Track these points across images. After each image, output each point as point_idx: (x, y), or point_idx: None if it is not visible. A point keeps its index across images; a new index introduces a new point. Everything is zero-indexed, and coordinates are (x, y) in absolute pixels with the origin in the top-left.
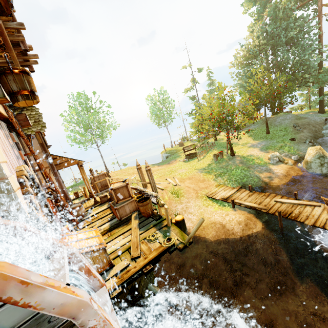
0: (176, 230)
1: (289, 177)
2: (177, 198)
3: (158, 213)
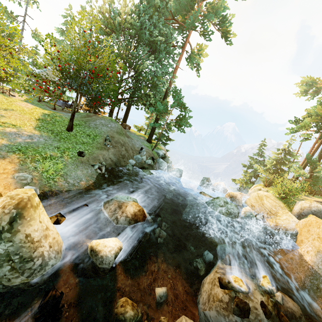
0: None
1: None
2: None
3: None
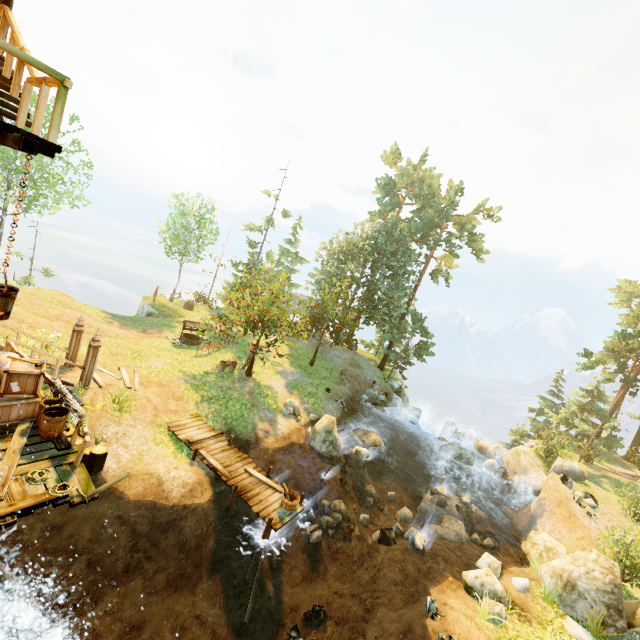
0: (83, 475)
1: (287, 442)
2: (118, 411)
3: (69, 439)
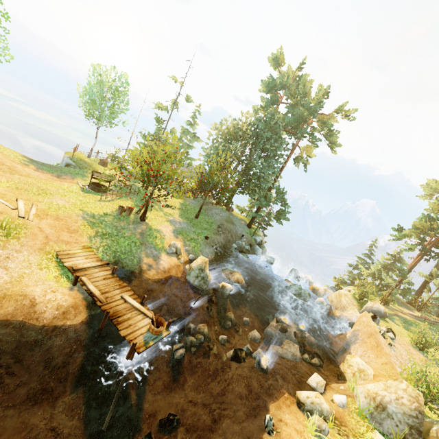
0: None
1: (167, 275)
2: (4, 237)
3: None
